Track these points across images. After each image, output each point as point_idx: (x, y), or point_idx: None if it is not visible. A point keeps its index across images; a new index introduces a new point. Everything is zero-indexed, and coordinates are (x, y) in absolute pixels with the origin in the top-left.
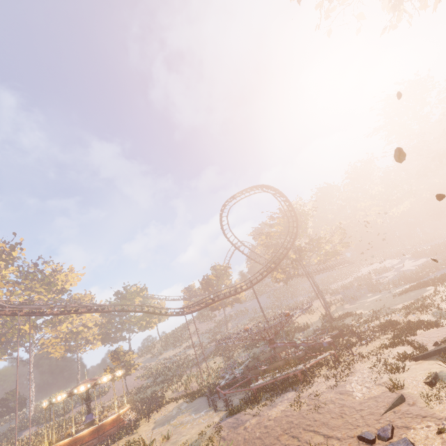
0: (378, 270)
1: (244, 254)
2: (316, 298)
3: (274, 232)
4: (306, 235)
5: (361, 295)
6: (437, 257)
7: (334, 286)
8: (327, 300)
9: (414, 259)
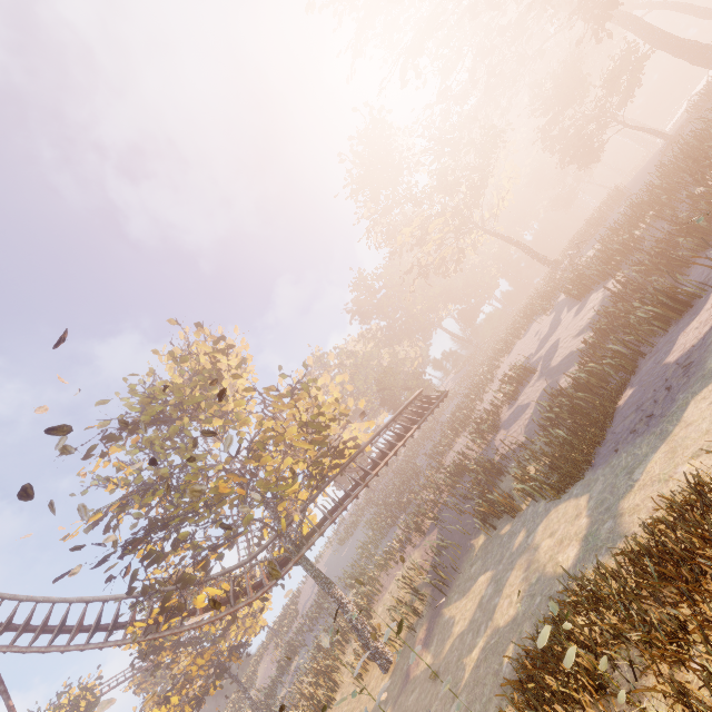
0: (507, 382)
1: (23, 652)
2: (403, 546)
3: (97, 511)
4: (199, 457)
5: (462, 548)
6: (623, 276)
7: (450, 458)
8: (414, 559)
9: (577, 303)
